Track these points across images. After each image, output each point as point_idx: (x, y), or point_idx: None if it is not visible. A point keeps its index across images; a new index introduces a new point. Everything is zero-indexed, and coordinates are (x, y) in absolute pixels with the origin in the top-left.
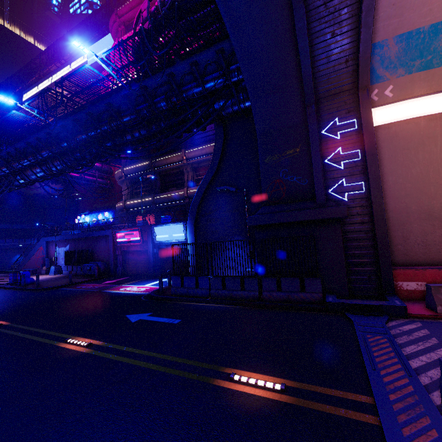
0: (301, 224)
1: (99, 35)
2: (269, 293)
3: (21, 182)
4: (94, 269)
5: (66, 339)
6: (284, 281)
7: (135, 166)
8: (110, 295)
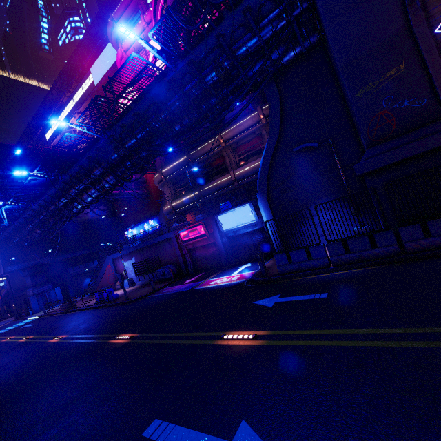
0: (433, 153)
1: (97, 52)
2: (415, 243)
3: (78, 208)
4: (168, 273)
5: (221, 336)
6: (432, 224)
7: (172, 165)
8: (207, 290)
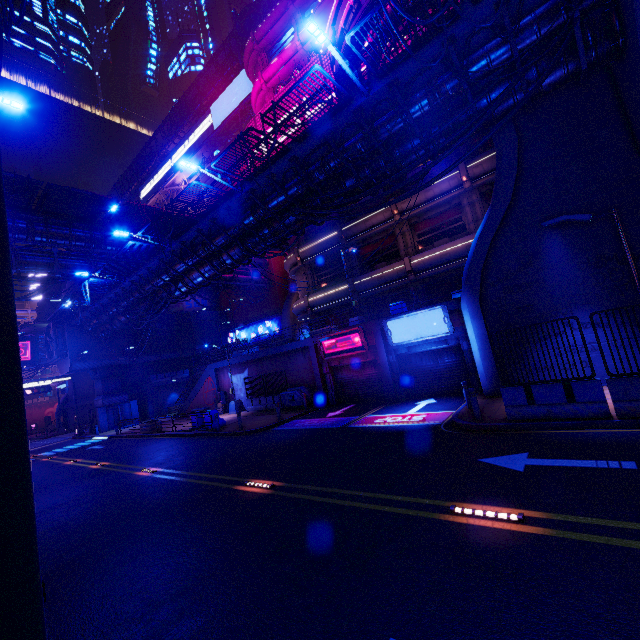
0: None
1: (222, 84)
2: None
3: (182, 291)
4: (300, 398)
5: (450, 508)
6: None
7: (314, 243)
8: (375, 431)
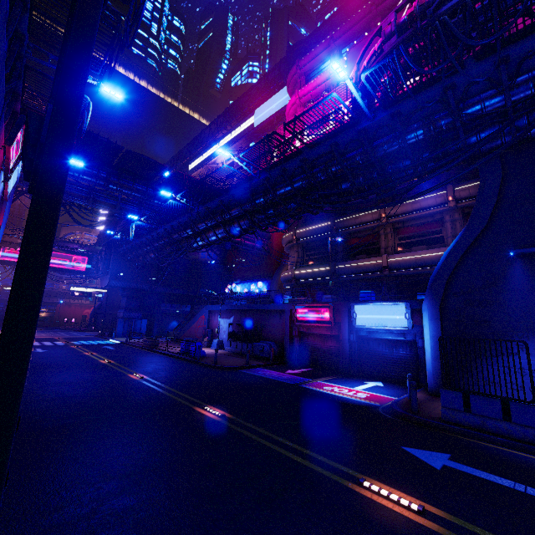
0: None
1: (268, 95)
2: None
3: (199, 244)
4: (268, 351)
5: (360, 479)
6: None
7: (310, 227)
8: (321, 395)
